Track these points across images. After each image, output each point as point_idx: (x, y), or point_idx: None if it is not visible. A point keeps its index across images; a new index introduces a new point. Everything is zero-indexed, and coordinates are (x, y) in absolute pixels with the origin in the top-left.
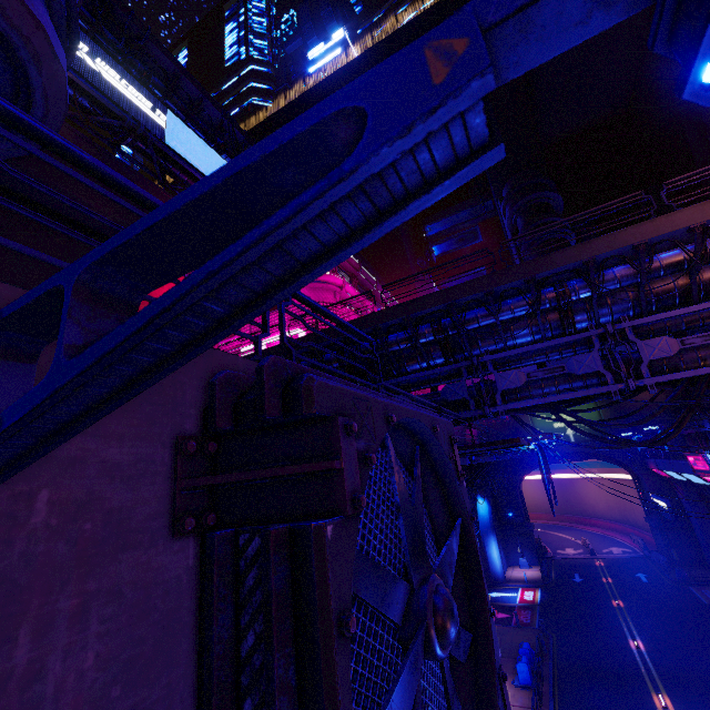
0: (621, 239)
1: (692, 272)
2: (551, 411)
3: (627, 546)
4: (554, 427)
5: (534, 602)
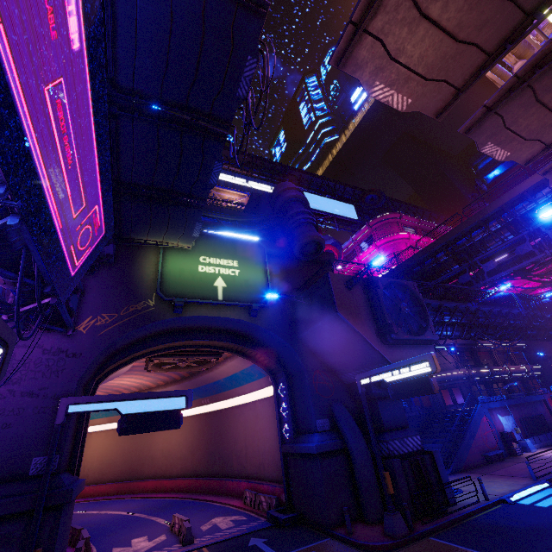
0: (514, 193)
1: None
2: (517, 275)
3: None
4: None
5: None
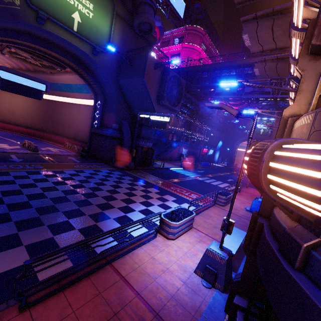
0: (250, 60)
1: None
2: (224, 100)
3: None
4: (257, 127)
5: (219, 166)
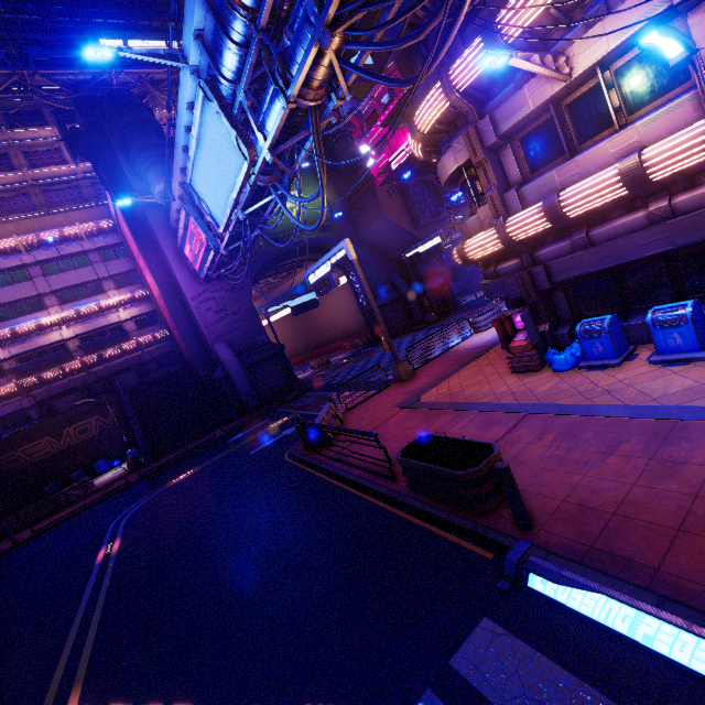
0: None
1: None
2: None
3: None
4: None
5: None
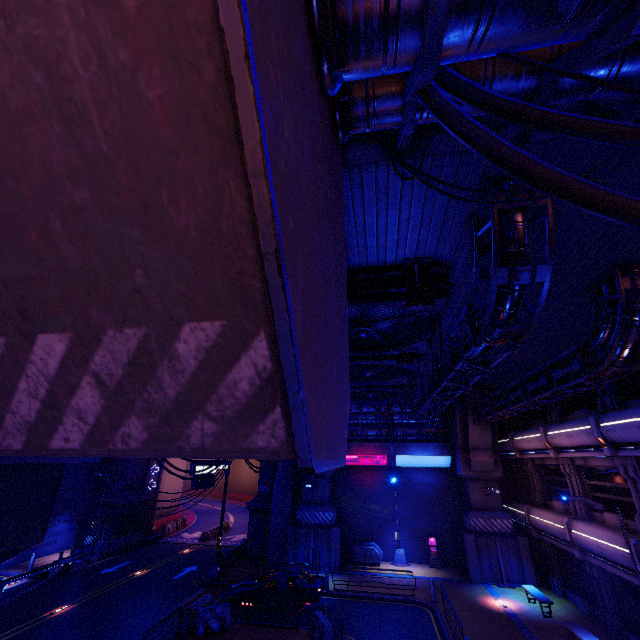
0: None
1: None
2: None
3: None
4: None
5: None
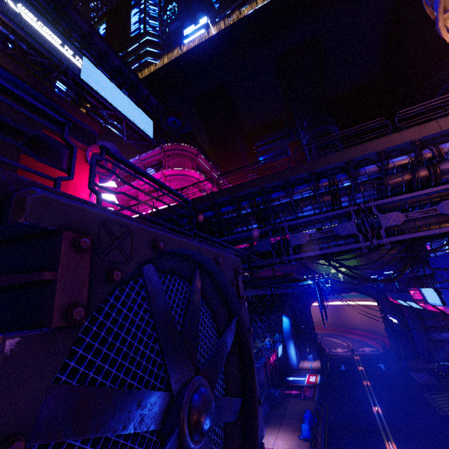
0: (370, 147)
1: (413, 171)
2: (325, 259)
3: (374, 347)
4: (331, 272)
5: (315, 383)
